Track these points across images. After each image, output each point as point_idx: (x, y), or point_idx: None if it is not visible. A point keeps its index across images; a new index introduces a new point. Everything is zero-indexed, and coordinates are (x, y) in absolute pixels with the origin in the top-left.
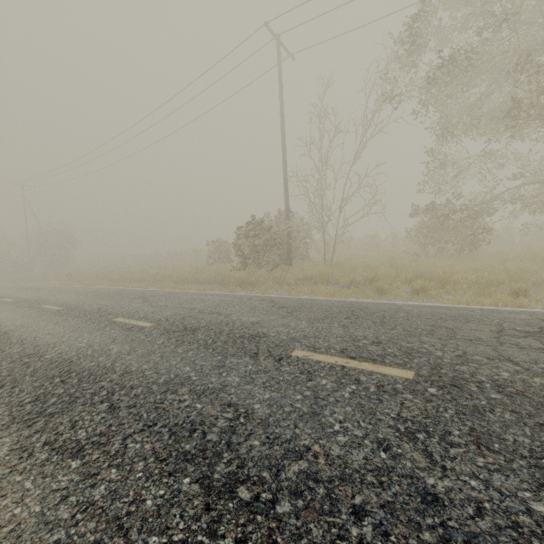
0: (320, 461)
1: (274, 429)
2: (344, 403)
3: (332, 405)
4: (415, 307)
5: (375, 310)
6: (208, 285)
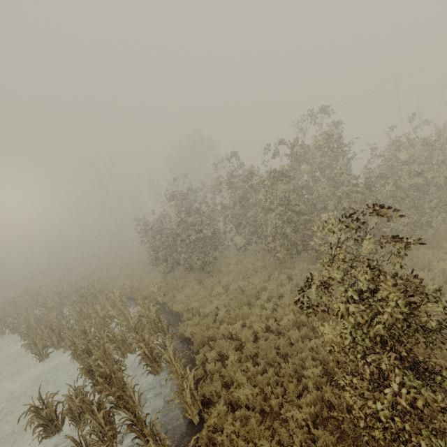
0: None
1: None
2: None
3: None
4: None
5: None
6: None
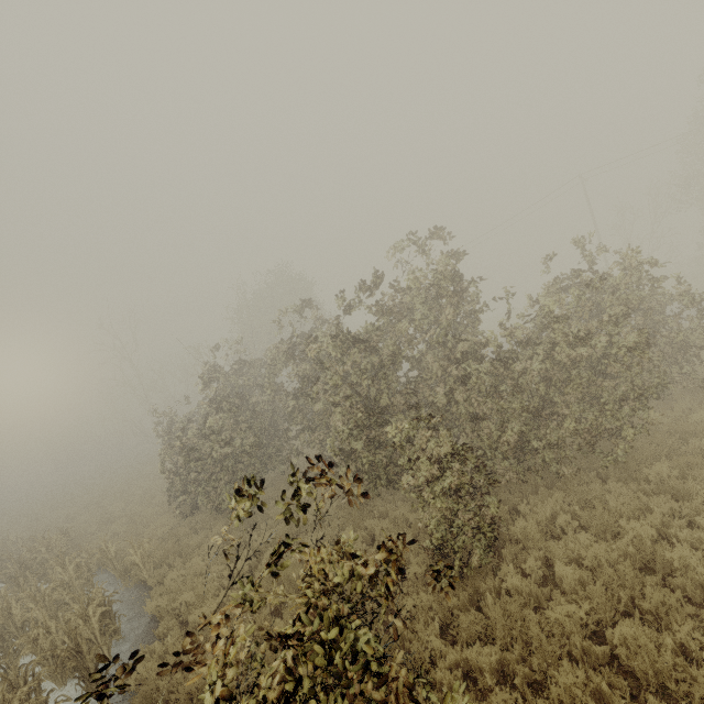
0: None
1: None
2: None
3: None
4: None
5: None
6: None
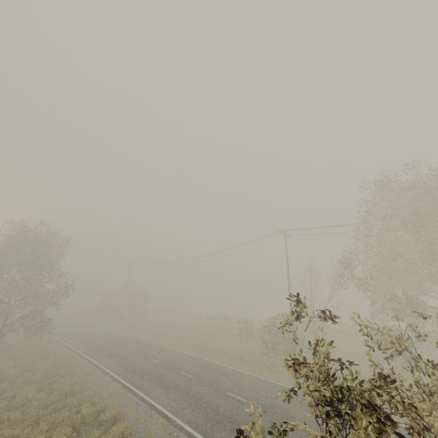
0: None
1: None
2: None
3: None
4: None
5: None
6: (249, 364)
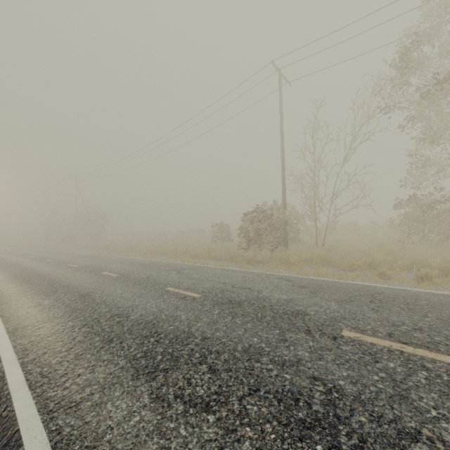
0: (439, 446)
1: (373, 408)
2: (425, 389)
3: (414, 389)
4: (431, 295)
5: (393, 296)
6: (220, 260)
